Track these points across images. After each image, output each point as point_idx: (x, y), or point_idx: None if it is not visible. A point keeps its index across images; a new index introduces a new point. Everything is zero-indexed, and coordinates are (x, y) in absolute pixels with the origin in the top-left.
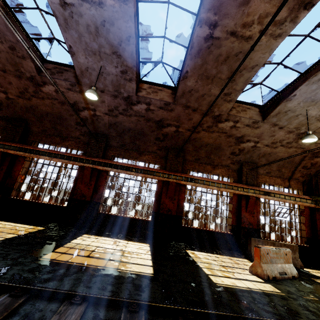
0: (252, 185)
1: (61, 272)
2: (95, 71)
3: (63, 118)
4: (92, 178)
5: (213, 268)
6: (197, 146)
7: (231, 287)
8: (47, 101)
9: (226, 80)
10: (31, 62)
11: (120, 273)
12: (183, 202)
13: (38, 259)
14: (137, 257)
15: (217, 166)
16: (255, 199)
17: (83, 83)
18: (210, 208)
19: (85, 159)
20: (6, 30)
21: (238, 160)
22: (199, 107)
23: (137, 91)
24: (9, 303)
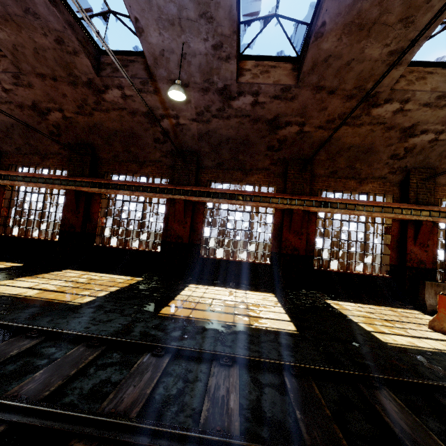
0: (427, 204)
1: (189, 329)
2: (174, 54)
3: (136, 135)
4: (186, 214)
5: (374, 323)
6: (333, 152)
7: (410, 347)
8: (113, 113)
9: (397, 25)
10: (86, 58)
11: (257, 330)
12: (313, 237)
13: (156, 314)
14: (266, 310)
15: (365, 180)
16: (432, 226)
17: (158, 78)
18: (356, 242)
19: (174, 189)
20: (48, 13)
21: (402, 166)
22: (340, 85)
23: (237, 76)
24: (156, 363)
